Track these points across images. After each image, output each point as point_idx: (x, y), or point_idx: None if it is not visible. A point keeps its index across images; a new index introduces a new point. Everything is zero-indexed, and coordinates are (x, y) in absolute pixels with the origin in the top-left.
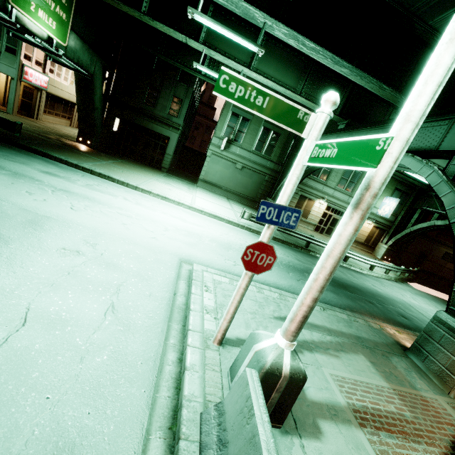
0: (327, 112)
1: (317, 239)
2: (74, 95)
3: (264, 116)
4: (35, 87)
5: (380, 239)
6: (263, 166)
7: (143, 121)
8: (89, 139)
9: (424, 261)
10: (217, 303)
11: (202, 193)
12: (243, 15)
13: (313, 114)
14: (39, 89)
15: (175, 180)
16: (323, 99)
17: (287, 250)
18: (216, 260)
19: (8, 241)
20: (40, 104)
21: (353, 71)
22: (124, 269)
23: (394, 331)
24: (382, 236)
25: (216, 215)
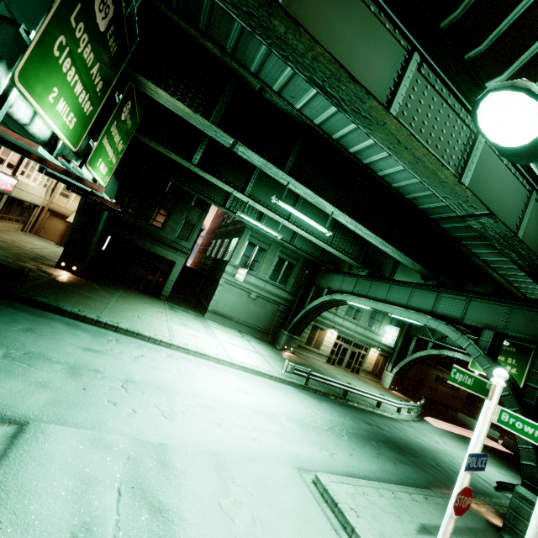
0: (504, 385)
1: (354, 387)
2: (39, 196)
3: (470, 390)
4: None
5: (385, 366)
6: (277, 295)
7: (146, 243)
8: (75, 264)
9: (421, 386)
10: (378, 533)
11: (217, 330)
12: (313, 203)
13: (493, 384)
14: (0, 193)
15: (184, 315)
16: (498, 375)
17: (336, 407)
18: (316, 454)
19: (179, 512)
20: None
21: (395, 251)
22: (283, 510)
23: (475, 505)
24: (386, 363)
25: (258, 370)
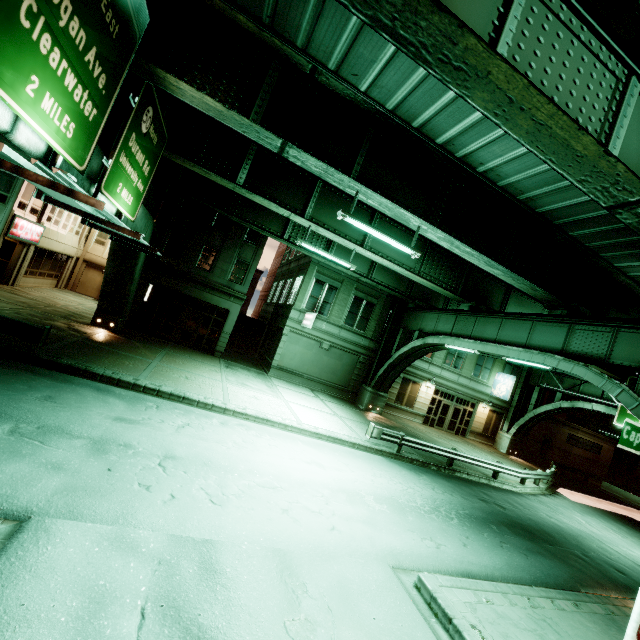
0: None
1: (462, 454)
2: (71, 246)
3: None
4: (20, 241)
5: (499, 425)
6: (356, 343)
7: (193, 290)
8: (113, 320)
9: (549, 449)
10: None
11: (284, 389)
12: (393, 216)
13: None
14: (26, 244)
15: (243, 373)
16: None
17: (440, 481)
18: (418, 547)
19: None
20: (23, 263)
21: (506, 273)
22: (375, 632)
23: None
24: (500, 421)
25: (336, 436)
